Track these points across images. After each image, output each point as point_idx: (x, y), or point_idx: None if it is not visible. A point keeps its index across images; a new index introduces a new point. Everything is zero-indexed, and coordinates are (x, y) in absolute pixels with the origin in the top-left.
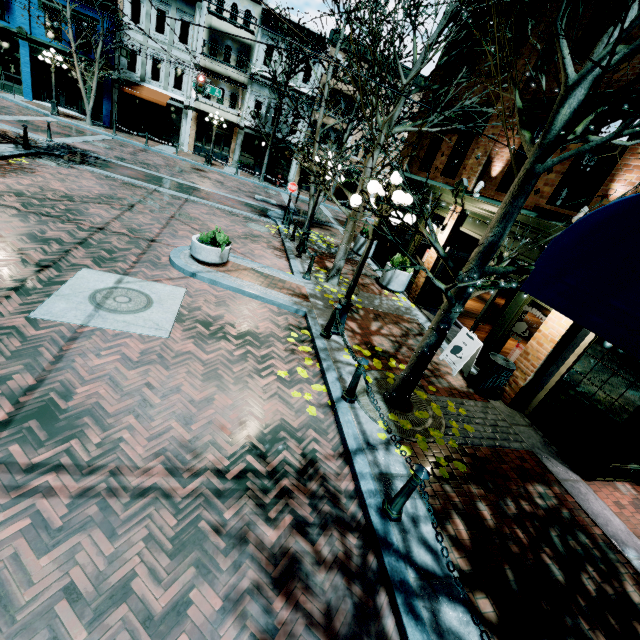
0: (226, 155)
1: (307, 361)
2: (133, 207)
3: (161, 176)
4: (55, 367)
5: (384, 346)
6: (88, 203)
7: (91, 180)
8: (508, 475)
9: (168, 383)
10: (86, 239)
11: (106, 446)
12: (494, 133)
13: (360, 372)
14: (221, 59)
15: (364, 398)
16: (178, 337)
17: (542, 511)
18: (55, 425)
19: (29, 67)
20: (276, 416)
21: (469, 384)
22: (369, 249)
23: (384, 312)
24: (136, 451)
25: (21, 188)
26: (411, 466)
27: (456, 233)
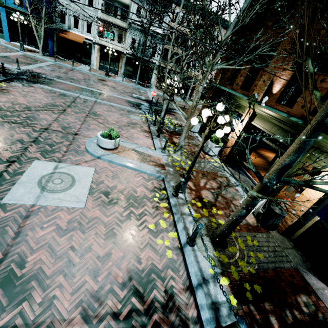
0: (117, 70)
1: (165, 214)
2: (65, 111)
3: (81, 87)
4: (15, 241)
5: (208, 197)
6: (39, 111)
7: (41, 94)
8: (285, 290)
9: (84, 244)
10: (37, 138)
11: (45, 304)
12: (275, 66)
13: (198, 231)
14: (112, 14)
15: (199, 241)
16: (90, 206)
17: (307, 317)
18: (13, 291)
19: (6, 23)
20: (148, 261)
21: (257, 220)
22: (201, 147)
23: (207, 171)
24: (64, 305)
25: (0, 104)
26: (234, 313)
27: (249, 124)
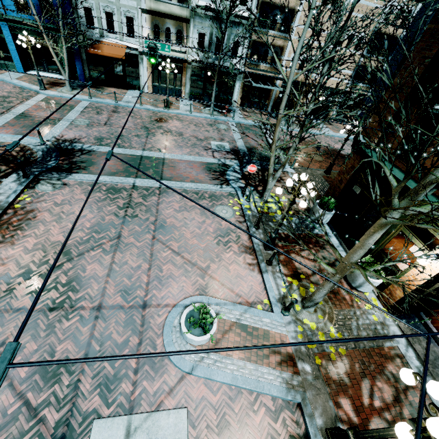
0: (179, 89)
1: None
2: (120, 238)
3: (134, 154)
4: None
5: None
6: (83, 255)
7: (81, 201)
8: None
9: None
10: (89, 342)
11: None
12: None
13: None
14: None
15: None
16: None
17: None
18: None
19: (13, 45)
20: None
21: None
22: None
23: (365, 348)
24: None
25: (28, 259)
26: None
27: None
